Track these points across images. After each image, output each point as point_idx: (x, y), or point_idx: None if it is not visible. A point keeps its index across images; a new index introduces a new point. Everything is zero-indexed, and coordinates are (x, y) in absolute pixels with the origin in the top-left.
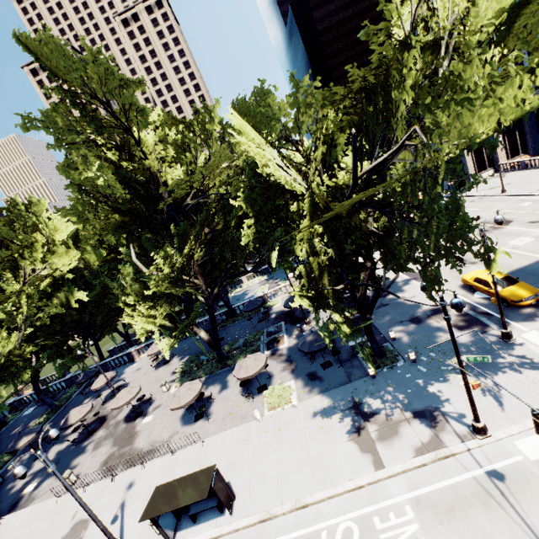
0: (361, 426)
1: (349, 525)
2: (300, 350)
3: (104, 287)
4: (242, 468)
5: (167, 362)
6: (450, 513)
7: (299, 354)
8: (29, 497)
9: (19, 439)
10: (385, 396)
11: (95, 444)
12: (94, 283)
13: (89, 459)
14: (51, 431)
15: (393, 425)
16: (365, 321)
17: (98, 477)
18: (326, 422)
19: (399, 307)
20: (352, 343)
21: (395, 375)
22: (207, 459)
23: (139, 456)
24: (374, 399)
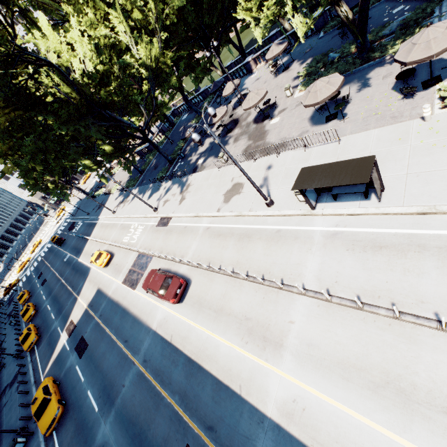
0: None
1: None
2: None
3: None
4: (394, 166)
5: (286, 69)
6: None
7: None
8: (201, 166)
9: (185, 131)
10: None
11: (234, 138)
12: None
13: (233, 148)
14: (209, 109)
15: None
16: None
17: (242, 159)
18: None
19: None
20: None
21: None
22: (345, 155)
23: (274, 147)
24: None
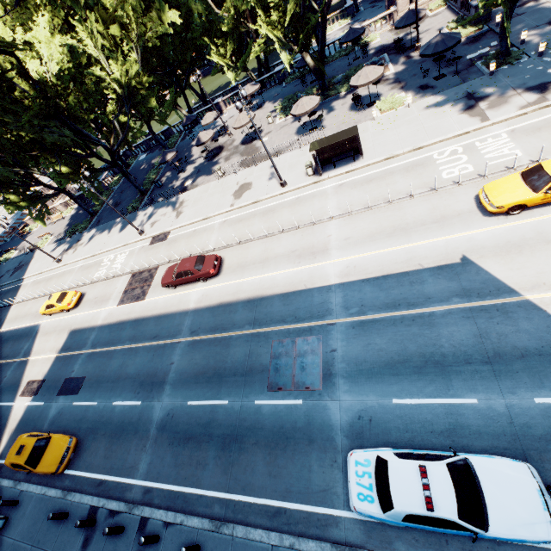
0: (473, 105)
1: (455, 149)
2: (421, 56)
3: (188, 13)
4: (365, 143)
5: (259, 107)
6: (537, 130)
7: (408, 75)
8: (192, 186)
9: (165, 155)
10: (500, 84)
11: (225, 159)
12: (179, 3)
13: (226, 165)
14: (243, 91)
15: (504, 99)
16: (512, 2)
17: (241, 170)
18: (439, 109)
19: (538, 13)
20: (471, 56)
21: (515, 69)
22: None
23: (275, 149)
24: (488, 88)
